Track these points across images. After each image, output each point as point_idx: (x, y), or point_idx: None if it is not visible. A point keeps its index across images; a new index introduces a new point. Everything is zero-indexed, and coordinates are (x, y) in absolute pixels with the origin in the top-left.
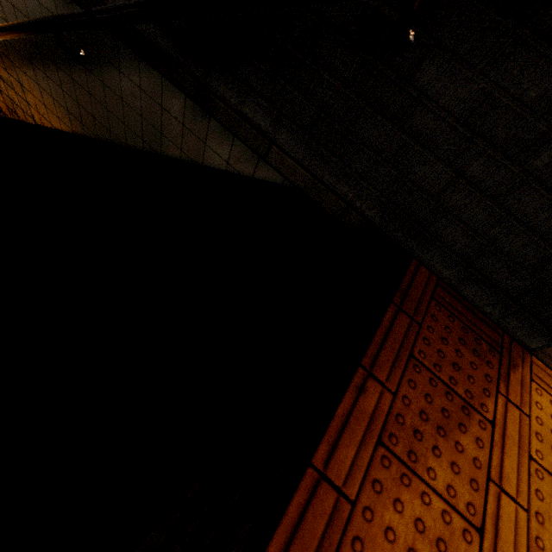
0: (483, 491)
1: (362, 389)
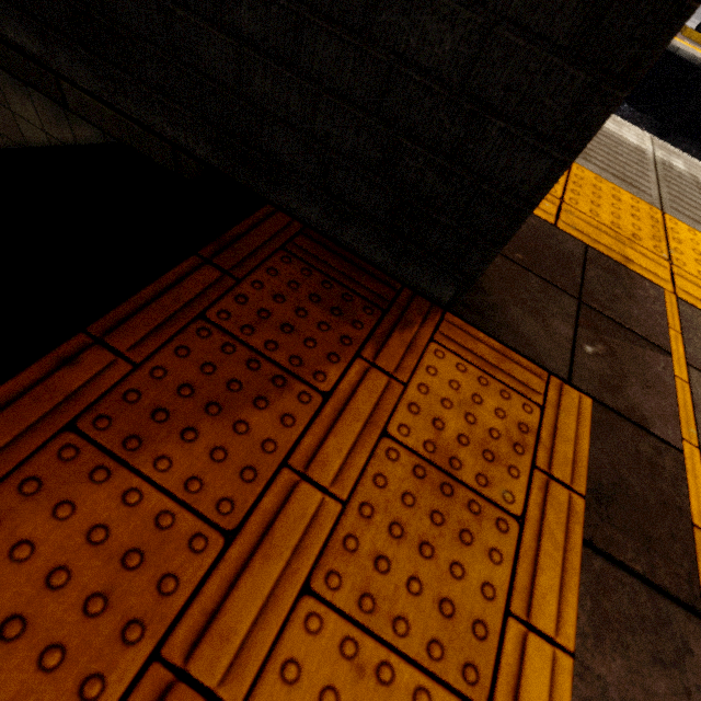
0: (264, 481)
1: (71, 361)
